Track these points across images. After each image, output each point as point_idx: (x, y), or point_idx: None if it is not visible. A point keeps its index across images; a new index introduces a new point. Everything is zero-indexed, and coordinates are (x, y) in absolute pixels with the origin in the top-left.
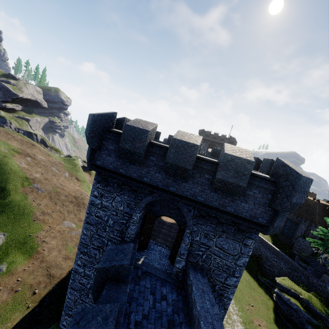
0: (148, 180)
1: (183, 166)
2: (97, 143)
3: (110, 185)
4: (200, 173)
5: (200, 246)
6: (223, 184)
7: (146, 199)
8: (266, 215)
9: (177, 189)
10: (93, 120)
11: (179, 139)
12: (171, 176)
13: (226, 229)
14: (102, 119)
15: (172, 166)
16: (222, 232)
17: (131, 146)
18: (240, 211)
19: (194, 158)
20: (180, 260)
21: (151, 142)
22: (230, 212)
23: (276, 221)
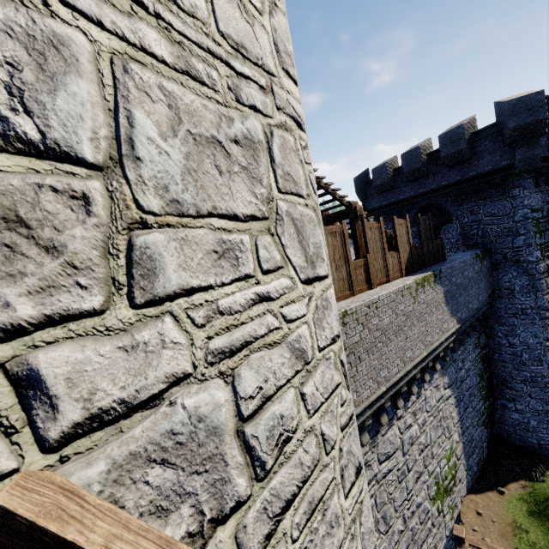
0: (402, 197)
1: (415, 168)
2: (363, 195)
3: (384, 221)
4: (435, 164)
5: (471, 225)
6: (449, 158)
7: (411, 214)
8: (506, 156)
9: (424, 189)
10: (355, 182)
11: (404, 152)
12: (416, 182)
13: (487, 195)
14: (360, 178)
15: (409, 174)
16: (484, 200)
17: (380, 180)
18: (481, 169)
19: (419, 156)
20: (458, 247)
21: (394, 169)
22: (471, 176)
23: (515, 154)
